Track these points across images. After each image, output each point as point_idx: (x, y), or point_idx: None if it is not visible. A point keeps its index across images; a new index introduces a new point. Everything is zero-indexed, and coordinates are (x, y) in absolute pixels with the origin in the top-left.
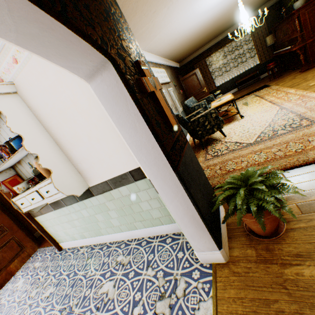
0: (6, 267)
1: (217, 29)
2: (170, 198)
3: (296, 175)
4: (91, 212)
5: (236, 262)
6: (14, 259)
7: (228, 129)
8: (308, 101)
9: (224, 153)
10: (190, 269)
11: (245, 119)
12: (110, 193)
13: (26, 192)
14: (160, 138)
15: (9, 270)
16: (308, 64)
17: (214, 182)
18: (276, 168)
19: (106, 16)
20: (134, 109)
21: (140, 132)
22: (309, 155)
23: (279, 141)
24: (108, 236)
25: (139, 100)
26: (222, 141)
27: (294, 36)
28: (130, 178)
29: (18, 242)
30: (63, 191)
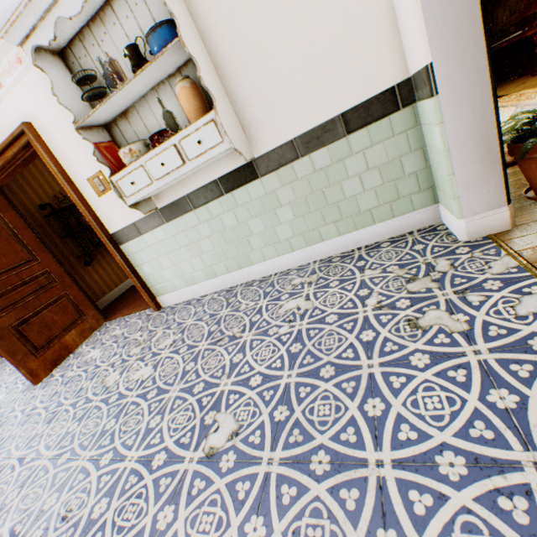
0: (59, 337)
1: None
2: (455, 101)
3: None
4: (241, 216)
5: (529, 224)
6: (70, 328)
7: None
8: None
9: None
10: (448, 250)
11: None
12: (291, 168)
13: (149, 155)
14: None
15: (64, 343)
16: None
17: None
18: None
19: None
20: None
21: None
22: None
23: None
24: (261, 266)
25: None
26: None
27: (531, 13)
28: (339, 130)
29: (74, 304)
30: (230, 139)
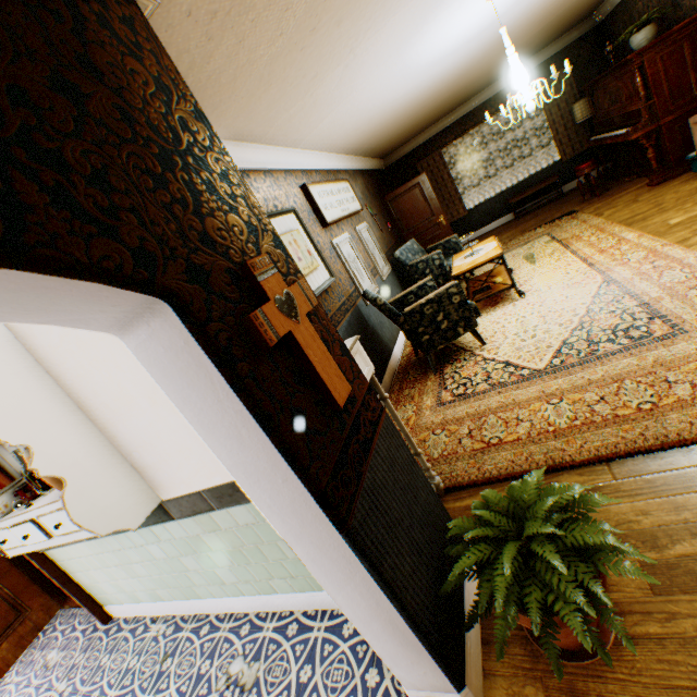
0: None
1: (464, 89)
2: (335, 580)
3: (639, 475)
4: (170, 550)
5: None
6: (0, 641)
7: (491, 324)
8: (667, 269)
9: (480, 391)
10: None
11: (528, 300)
12: (210, 517)
13: (11, 520)
14: (301, 459)
15: None
16: (666, 169)
17: (457, 471)
18: (595, 450)
19: (163, 171)
20: (233, 399)
21: (252, 446)
22: (670, 422)
23: (602, 374)
24: (212, 602)
25: (245, 379)
26: (477, 354)
27: (634, 108)
28: None
29: (10, 599)
30: (93, 527)
